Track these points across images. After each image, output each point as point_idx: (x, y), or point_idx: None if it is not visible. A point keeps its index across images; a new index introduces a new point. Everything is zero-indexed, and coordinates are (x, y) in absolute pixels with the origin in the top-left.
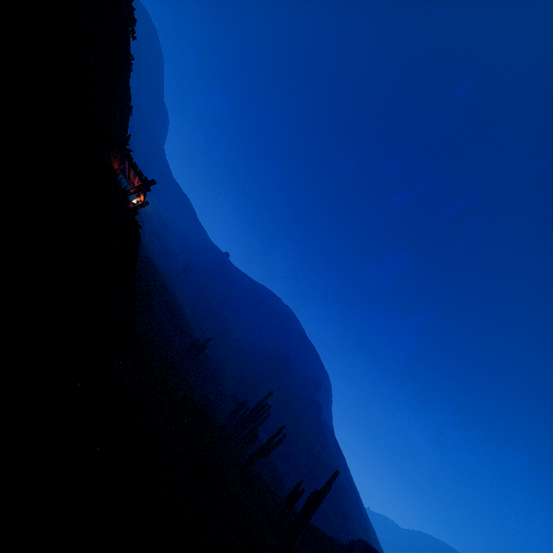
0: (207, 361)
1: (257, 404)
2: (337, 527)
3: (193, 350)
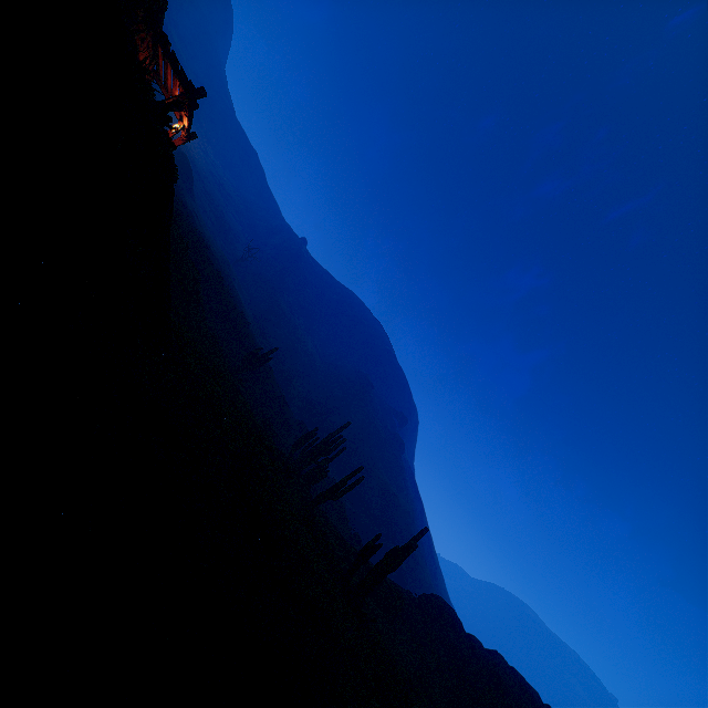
0: (270, 376)
1: (329, 436)
2: (405, 573)
3: (252, 360)
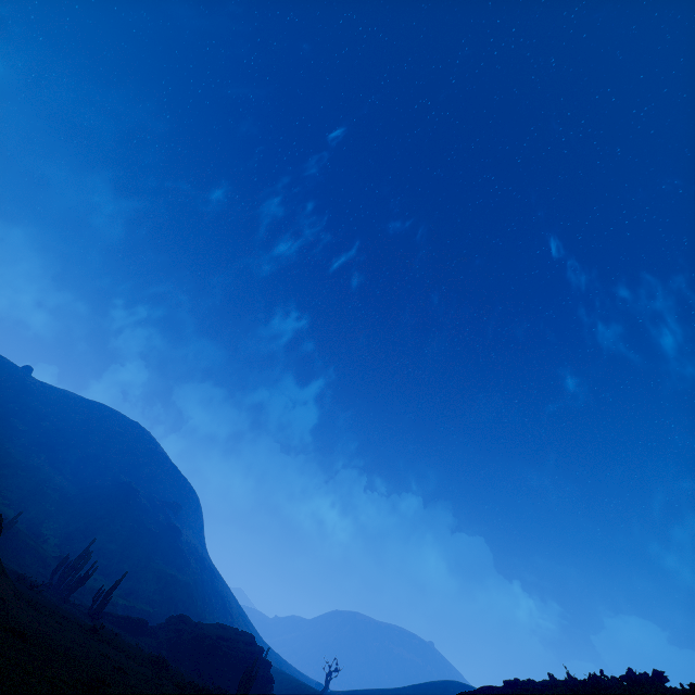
0: (18, 532)
1: (80, 555)
2: None
3: None
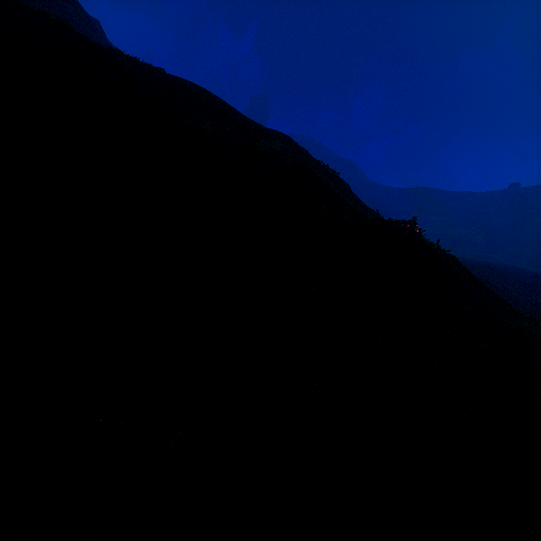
0: None
1: None
2: None
3: None
